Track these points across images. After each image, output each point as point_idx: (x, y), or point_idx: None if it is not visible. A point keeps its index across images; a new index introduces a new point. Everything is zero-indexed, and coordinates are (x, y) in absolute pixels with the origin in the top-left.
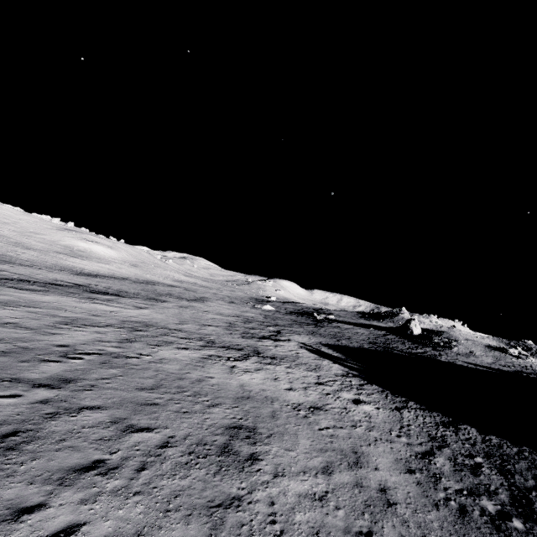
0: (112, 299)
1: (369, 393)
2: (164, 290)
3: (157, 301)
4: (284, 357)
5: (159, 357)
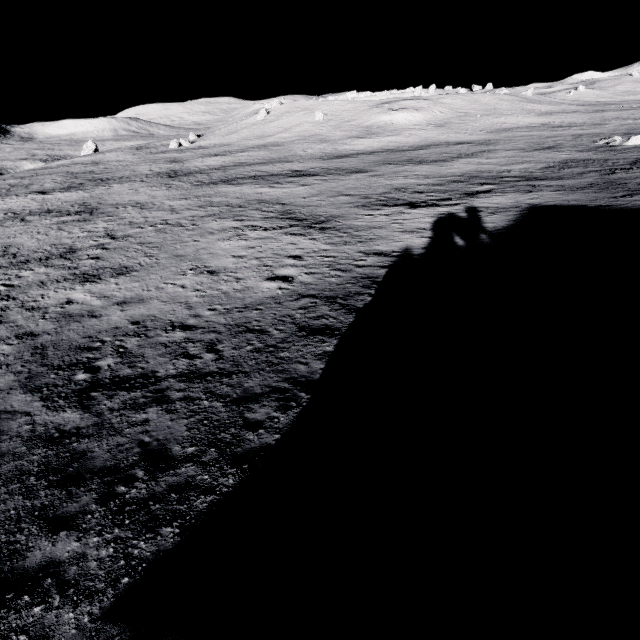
0: (295, 180)
1: (337, 275)
2: (414, 155)
3: (352, 174)
4: (345, 229)
5: (201, 226)
